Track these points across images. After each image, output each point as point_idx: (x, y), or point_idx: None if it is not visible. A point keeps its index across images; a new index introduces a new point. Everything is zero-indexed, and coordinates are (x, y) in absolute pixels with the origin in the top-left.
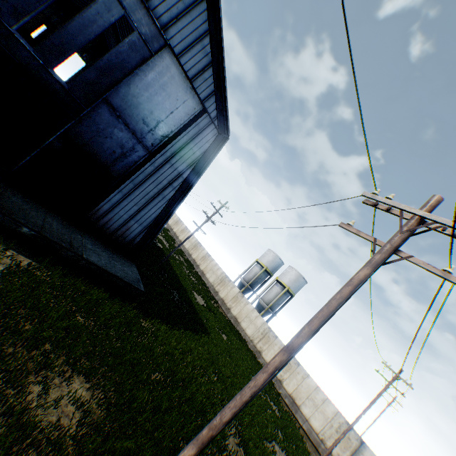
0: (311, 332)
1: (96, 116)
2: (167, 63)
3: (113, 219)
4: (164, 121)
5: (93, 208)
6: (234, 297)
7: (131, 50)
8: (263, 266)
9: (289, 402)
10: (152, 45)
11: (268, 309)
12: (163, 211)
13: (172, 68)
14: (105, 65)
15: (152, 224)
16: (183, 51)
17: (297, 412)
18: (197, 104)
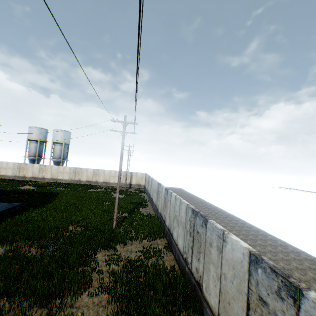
0: (122, 159)
1: None
2: None
3: None
4: None
5: None
6: (40, 170)
7: None
8: (38, 140)
9: (105, 184)
10: None
11: (62, 160)
12: None
13: None
14: None
15: None
16: None
17: (110, 184)
18: None
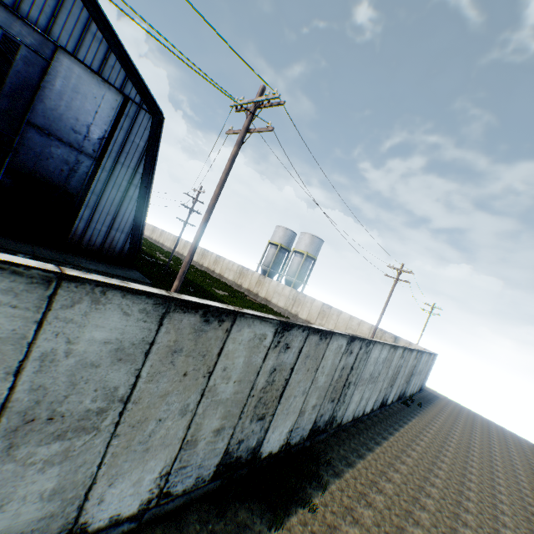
0: (216, 196)
1: (29, 142)
2: (67, 66)
3: (94, 234)
4: (94, 123)
5: (71, 230)
6: (257, 282)
7: (28, 66)
8: (277, 245)
9: None
10: (45, 53)
11: (296, 281)
12: (138, 212)
13: (74, 69)
14: (12, 89)
15: (133, 227)
16: (77, 47)
17: None
18: (117, 95)
